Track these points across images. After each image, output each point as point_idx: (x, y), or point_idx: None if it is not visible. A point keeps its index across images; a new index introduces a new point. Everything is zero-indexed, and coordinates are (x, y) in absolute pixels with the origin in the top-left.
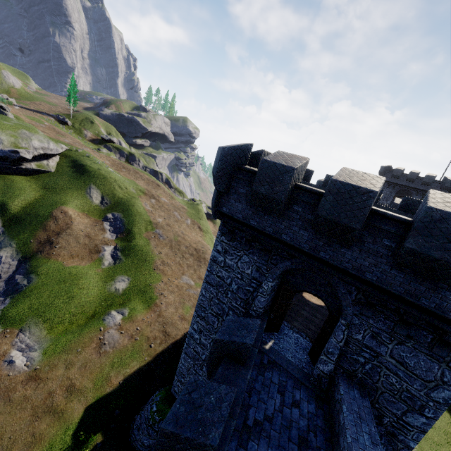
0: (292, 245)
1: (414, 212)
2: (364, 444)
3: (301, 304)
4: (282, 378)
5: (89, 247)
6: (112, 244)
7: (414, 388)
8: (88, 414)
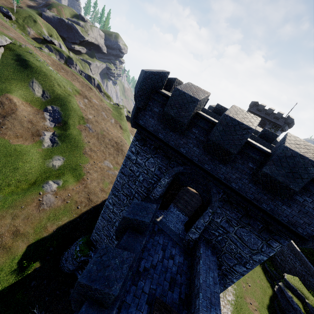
0: (186, 157)
1: (267, 140)
2: (209, 284)
3: (184, 191)
4: (165, 240)
5: (32, 131)
6: (51, 130)
7: (244, 252)
8: (29, 249)
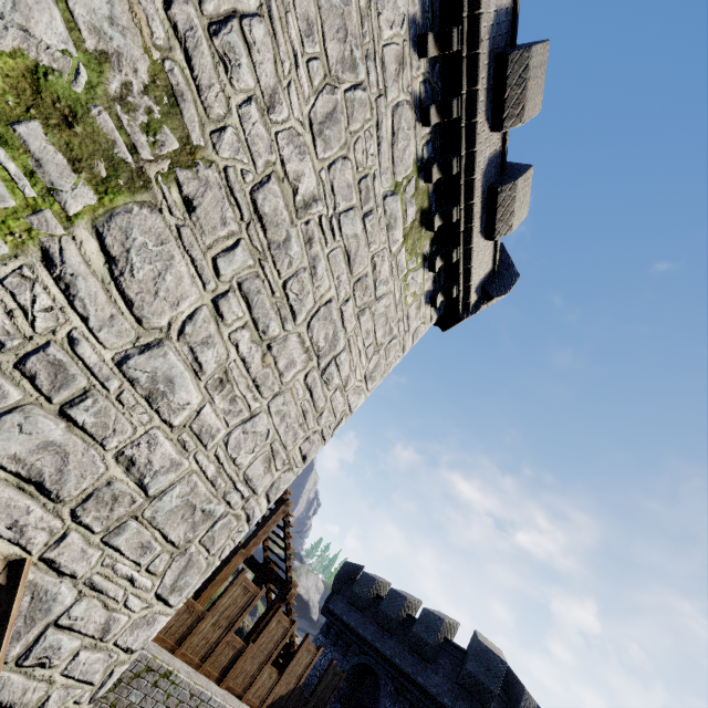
0: (362, 636)
1: None
2: None
3: None
4: None
5: None
6: None
7: None
8: None
